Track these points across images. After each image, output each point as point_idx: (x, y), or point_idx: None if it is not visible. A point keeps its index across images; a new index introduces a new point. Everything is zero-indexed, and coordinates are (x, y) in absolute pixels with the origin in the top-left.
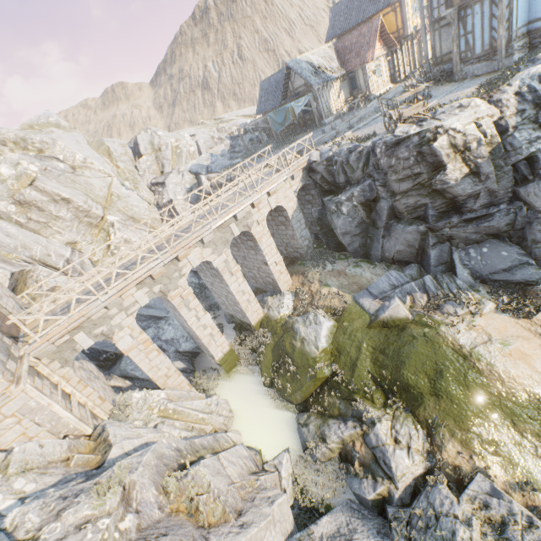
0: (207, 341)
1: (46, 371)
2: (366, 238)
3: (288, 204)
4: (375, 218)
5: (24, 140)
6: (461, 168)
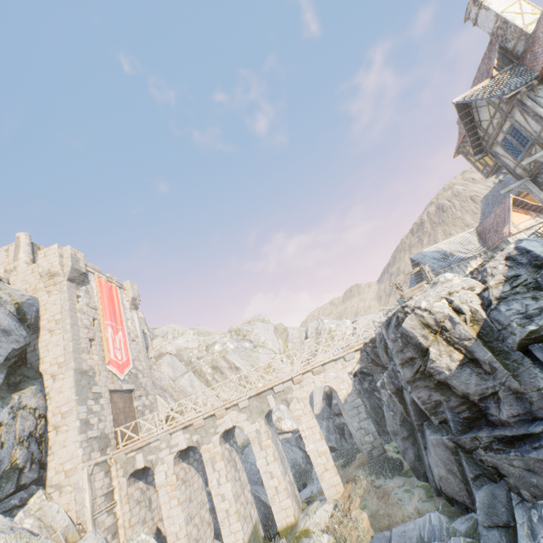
0: (222, 518)
1: (114, 473)
2: (417, 446)
3: (340, 386)
4: (410, 415)
5: (239, 330)
6: (449, 352)
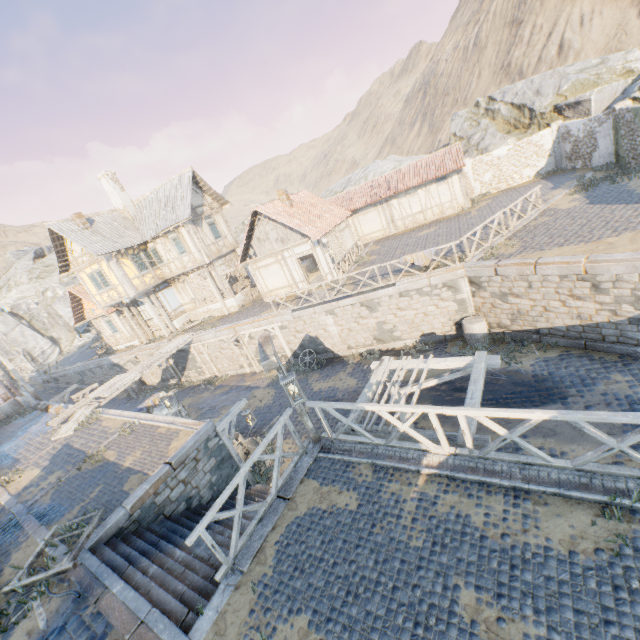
0: None
1: None
2: None
3: None
4: None
5: None
6: None
